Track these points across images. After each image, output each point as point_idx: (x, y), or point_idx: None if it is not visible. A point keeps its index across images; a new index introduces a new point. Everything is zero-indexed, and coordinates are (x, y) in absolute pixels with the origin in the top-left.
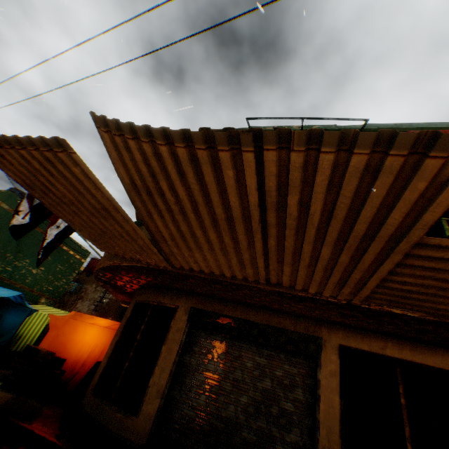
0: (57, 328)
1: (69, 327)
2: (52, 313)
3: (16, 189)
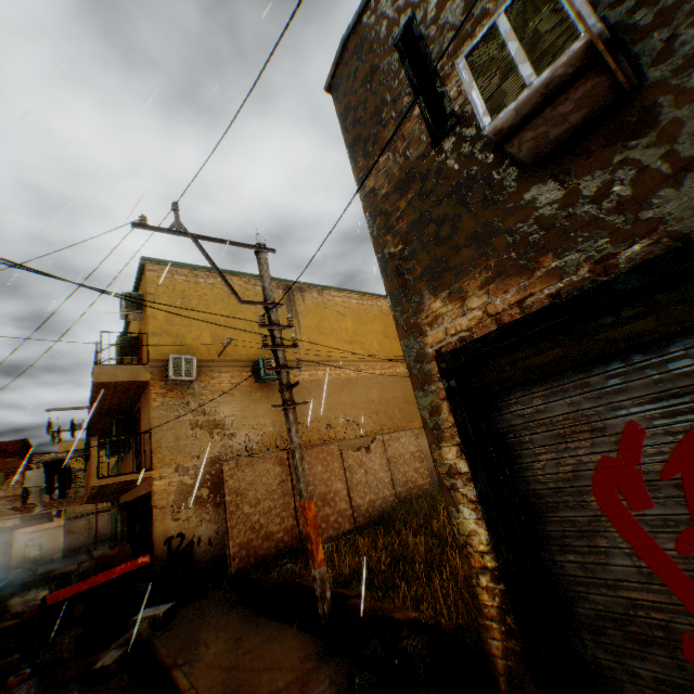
0: None
1: None
2: None
3: None
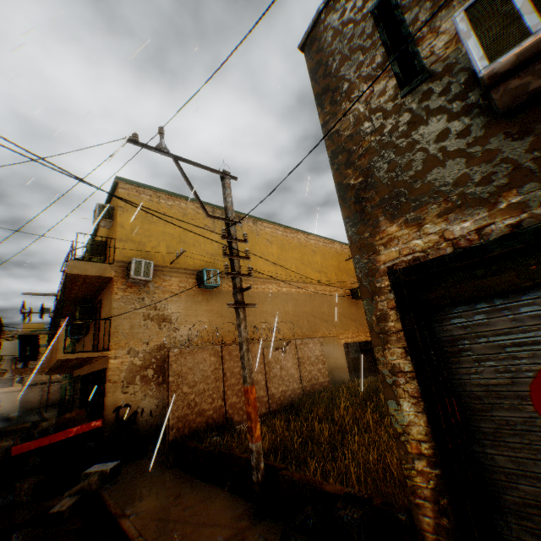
0: None
1: None
2: None
3: None
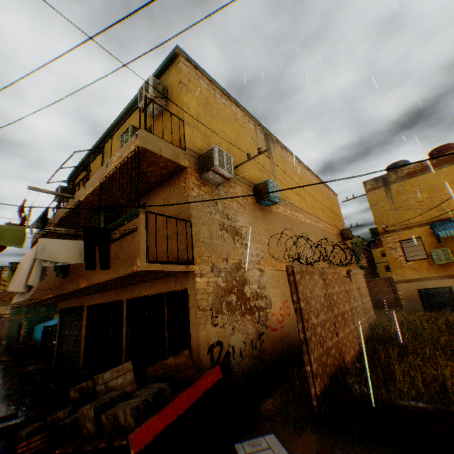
0: None
1: None
2: None
3: None
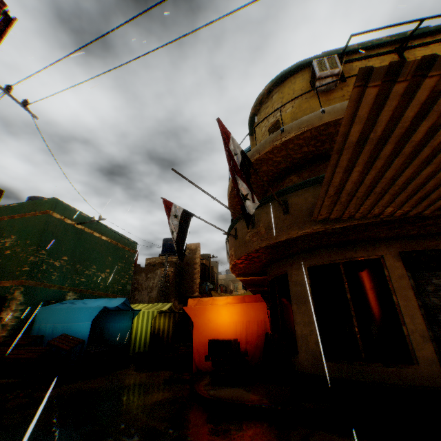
0: (199, 318)
1: (211, 314)
2: (147, 309)
3: (36, 197)
